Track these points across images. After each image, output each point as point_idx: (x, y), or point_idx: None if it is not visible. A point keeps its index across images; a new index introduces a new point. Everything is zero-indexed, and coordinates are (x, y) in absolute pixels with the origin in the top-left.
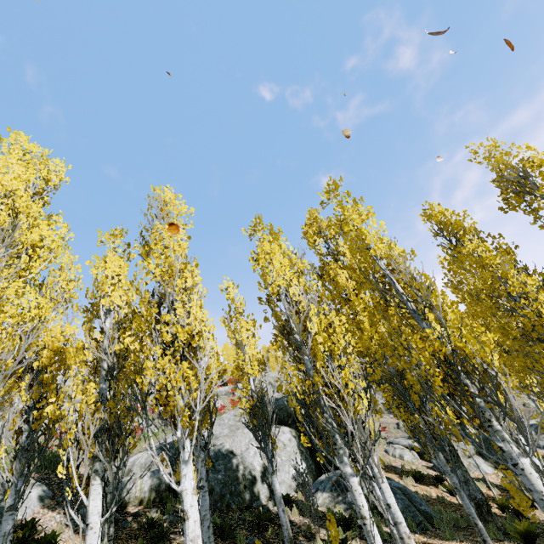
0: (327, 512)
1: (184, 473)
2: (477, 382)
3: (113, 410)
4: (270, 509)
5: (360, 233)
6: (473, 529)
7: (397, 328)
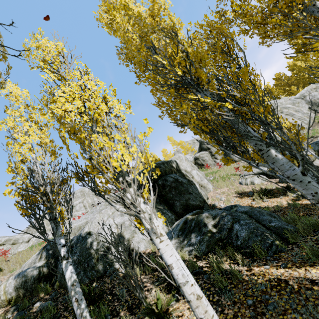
0: None
1: None
2: None
3: None
4: (119, 274)
5: None
6: None
7: None
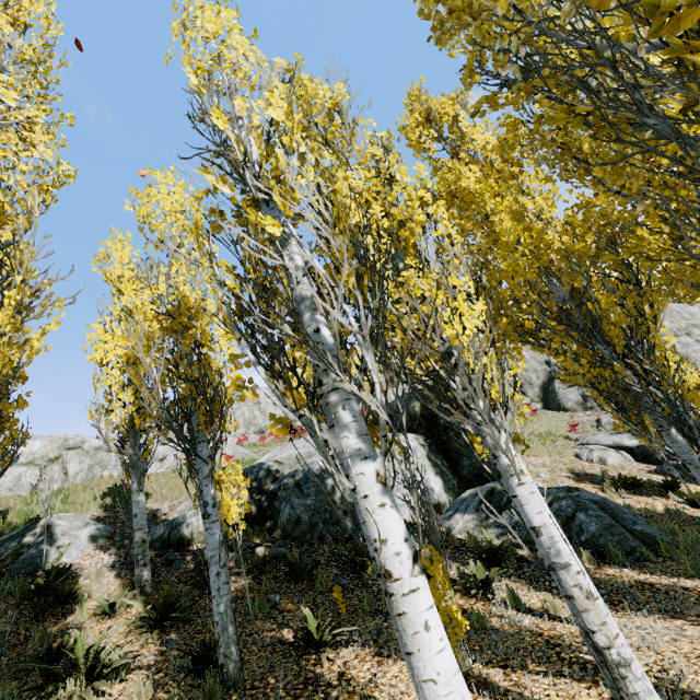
0: (468, 540)
1: None
2: None
3: None
4: None
5: None
6: None
7: None
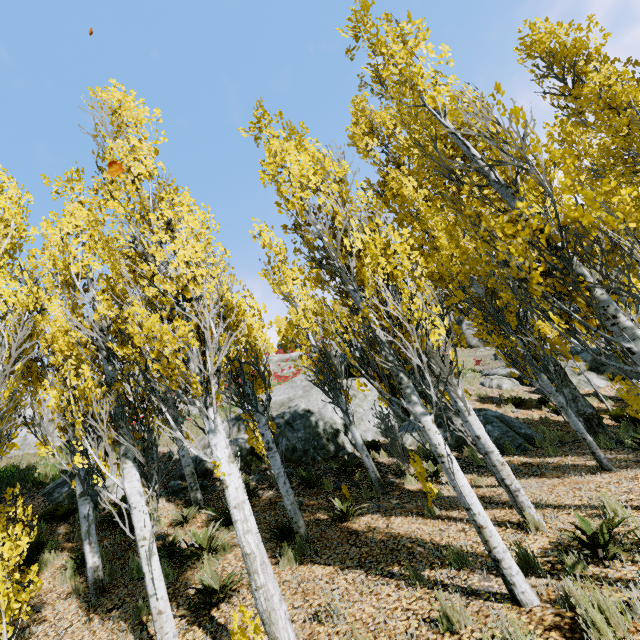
0: (417, 449)
1: (214, 444)
2: (598, 267)
3: (122, 391)
4: (357, 456)
5: (408, 74)
6: (581, 442)
7: (473, 215)
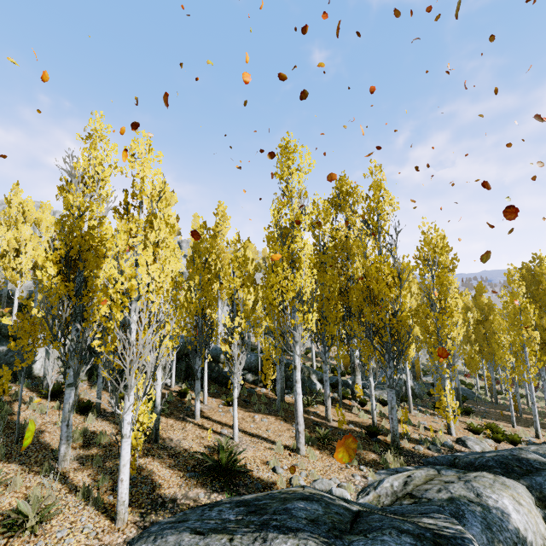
0: None
1: (16, 296)
2: None
3: None
4: None
5: None
6: None
7: None
